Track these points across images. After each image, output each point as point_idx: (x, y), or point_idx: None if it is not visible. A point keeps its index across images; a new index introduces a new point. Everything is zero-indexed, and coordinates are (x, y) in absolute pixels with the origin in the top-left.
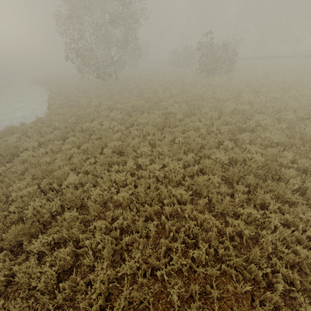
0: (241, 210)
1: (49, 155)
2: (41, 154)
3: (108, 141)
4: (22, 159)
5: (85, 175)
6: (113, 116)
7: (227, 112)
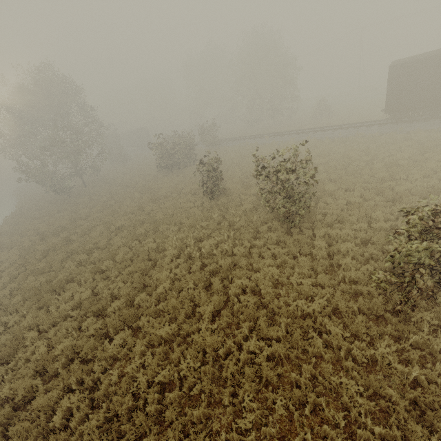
0: (0, 318)
1: None
2: None
3: None
4: None
5: None
6: (25, 244)
7: (114, 228)
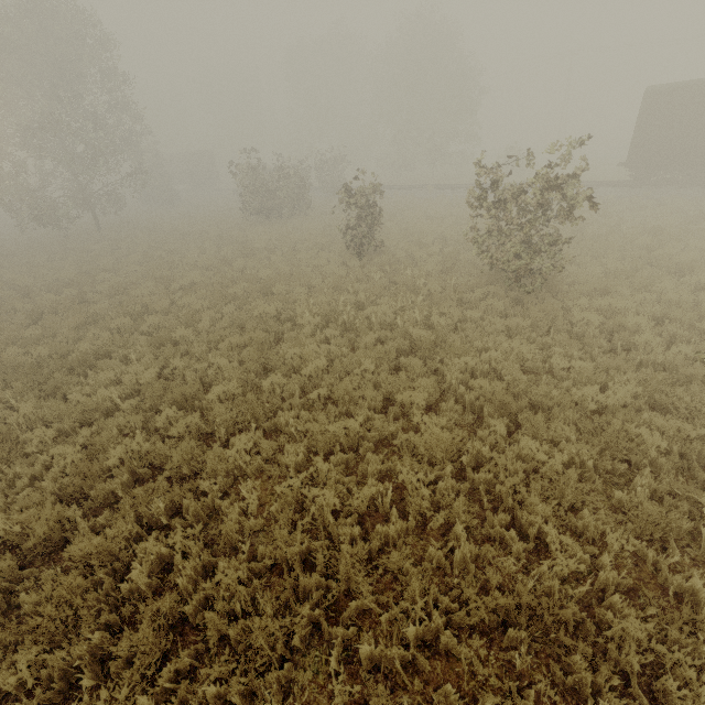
0: None
1: None
2: None
3: None
4: None
5: None
6: None
7: (177, 287)
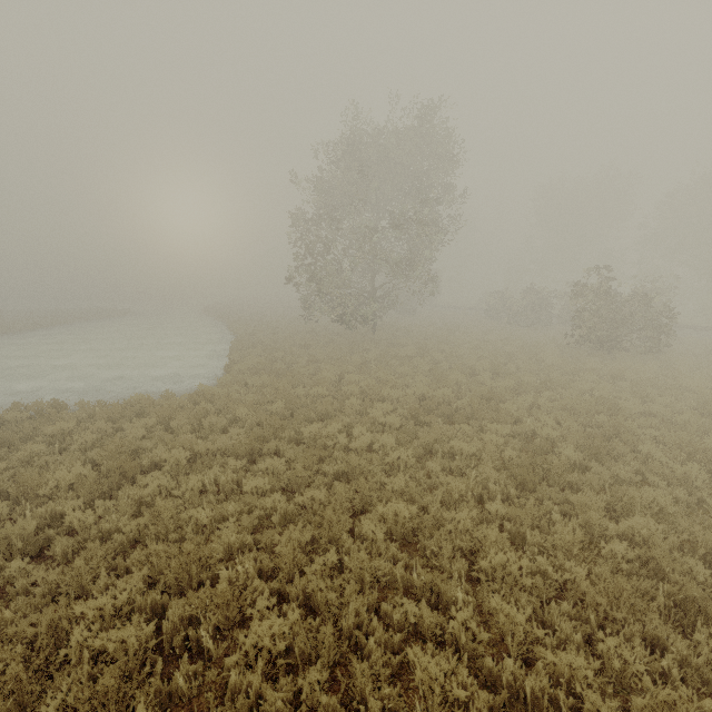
0: None
1: (208, 498)
2: (190, 491)
3: (371, 493)
4: (139, 495)
5: (308, 617)
6: (380, 418)
7: None
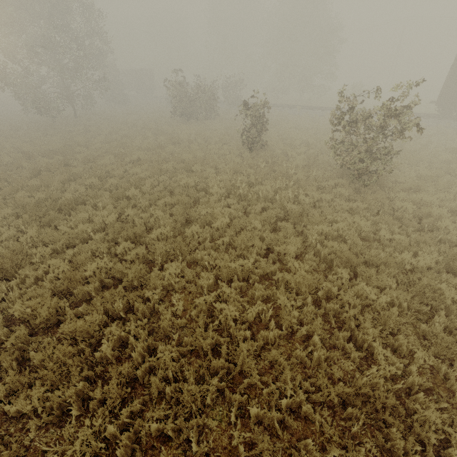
0: None
1: None
2: None
3: None
4: None
5: None
6: (3, 159)
7: (128, 161)
